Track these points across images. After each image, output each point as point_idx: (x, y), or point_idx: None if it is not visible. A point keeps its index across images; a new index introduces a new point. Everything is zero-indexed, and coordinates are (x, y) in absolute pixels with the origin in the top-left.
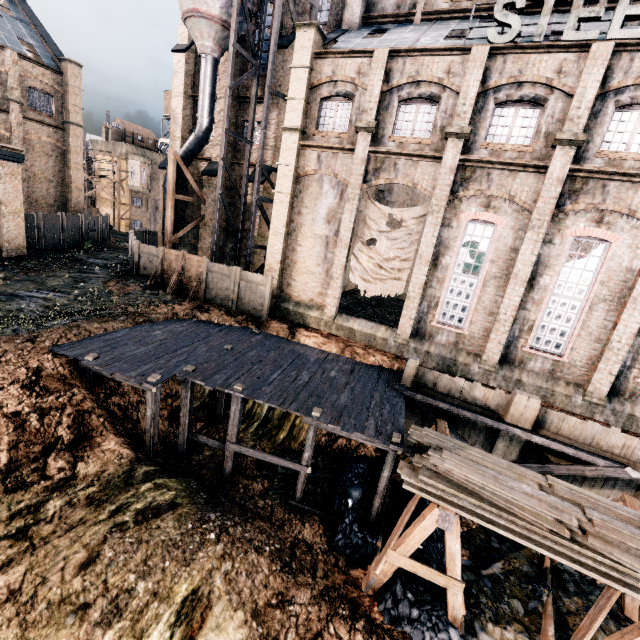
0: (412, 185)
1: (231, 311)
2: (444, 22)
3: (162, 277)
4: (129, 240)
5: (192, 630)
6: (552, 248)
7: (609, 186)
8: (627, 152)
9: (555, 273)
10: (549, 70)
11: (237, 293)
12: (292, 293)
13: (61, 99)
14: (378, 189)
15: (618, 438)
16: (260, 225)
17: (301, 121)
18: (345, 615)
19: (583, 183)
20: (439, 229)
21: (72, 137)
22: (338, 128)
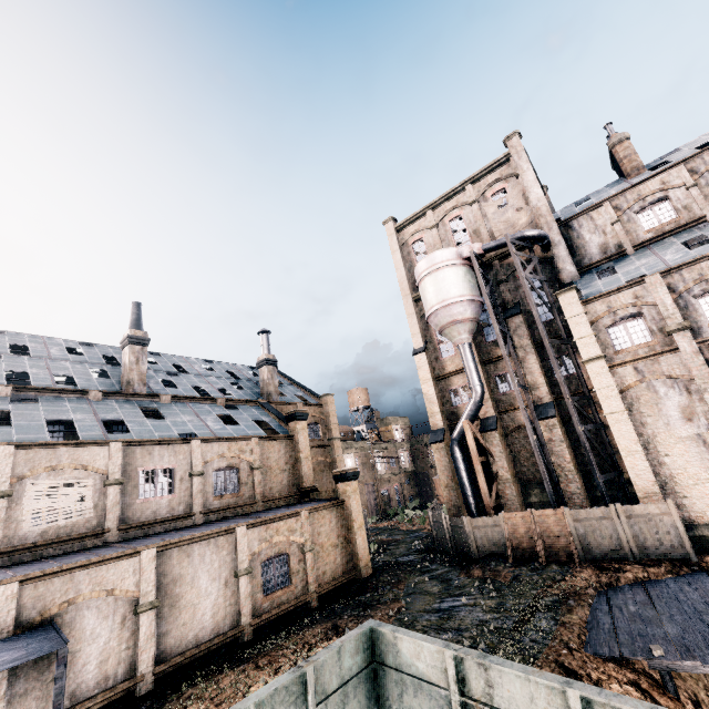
0: None
1: (640, 561)
2: (659, 243)
3: (512, 549)
4: (443, 521)
5: None
6: None
7: None
8: None
9: None
10: None
11: (631, 536)
12: (692, 514)
13: (324, 423)
14: None
15: None
16: (570, 457)
17: (599, 349)
18: None
19: None
20: None
21: (336, 449)
22: (638, 340)
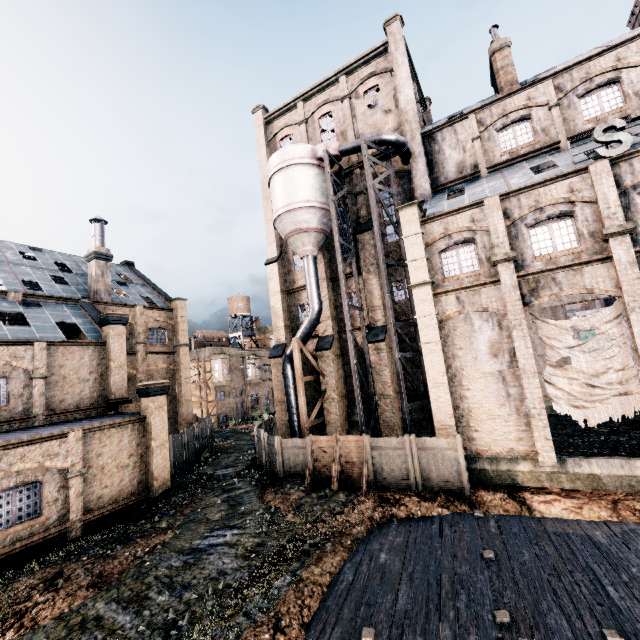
0: (586, 291)
1: (420, 493)
2: (511, 167)
3: (314, 471)
4: (261, 438)
5: None
6: None
7: None
8: None
9: None
10: None
11: (419, 467)
12: (479, 448)
13: (172, 329)
14: None
15: None
16: (391, 381)
17: (428, 275)
18: None
19: None
20: None
21: (181, 356)
22: (466, 269)
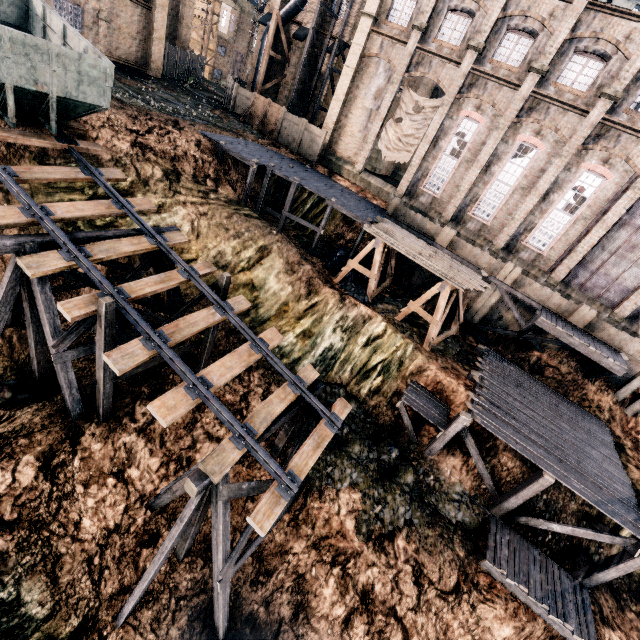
0: (437, 81)
1: (294, 152)
2: None
3: (250, 117)
4: (229, 82)
5: (263, 256)
6: (506, 147)
7: (551, 109)
8: (569, 87)
9: (502, 165)
10: (546, 12)
11: (300, 140)
12: (337, 150)
13: None
14: (434, 87)
15: (487, 258)
16: (327, 93)
17: (377, 10)
18: (323, 281)
19: (537, 103)
20: (444, 119)
21: None
22: (402, 22)
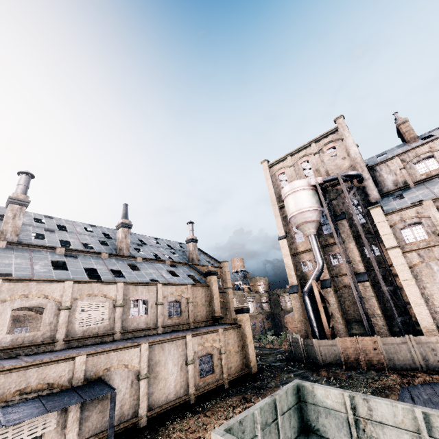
0: None
1: (426, 371)
2: (429, 181)
3: (344, 360)
4: (299, 341)
5: None
6: None
7: None
8: None
9: None
10: None
11: (420, 355)
12: None
13: (222, 278)
14: None
15: None
16: (377, 306)
17: (396, 242)
18: None
19: None
20: None
21: (229, 294)
22: (419, 238)
